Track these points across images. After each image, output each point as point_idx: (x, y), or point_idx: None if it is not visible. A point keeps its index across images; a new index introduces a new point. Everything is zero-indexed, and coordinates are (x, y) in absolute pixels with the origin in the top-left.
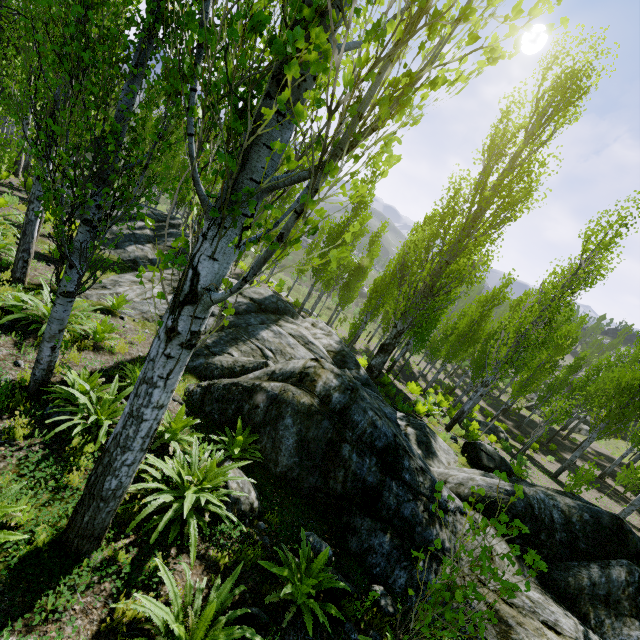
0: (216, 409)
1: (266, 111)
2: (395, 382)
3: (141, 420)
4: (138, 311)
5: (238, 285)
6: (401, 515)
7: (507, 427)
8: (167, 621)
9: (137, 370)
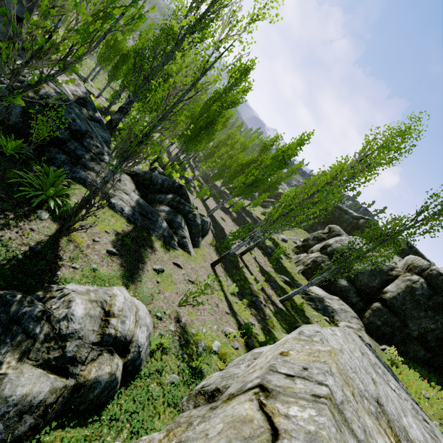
0: None
1: None
2: None
3: None
4: None
5: None
6: (76, 153)
7: (201, 185)
8: None
9: None
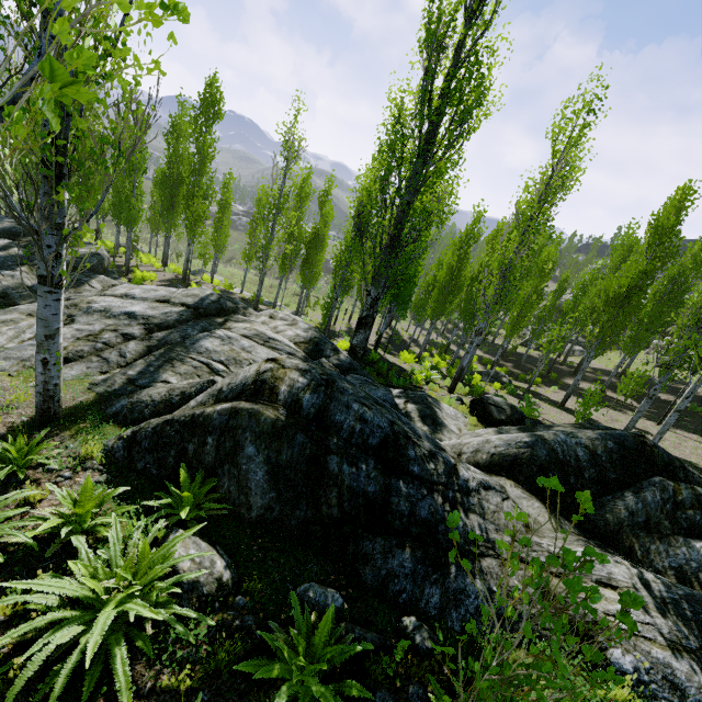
0: (151, 462)
1: None
2: (386, 356)
3: None
4: (15, 360)
5: None
6: (418, 519)
7: (508, 370)
8: None
9: (7, 447)
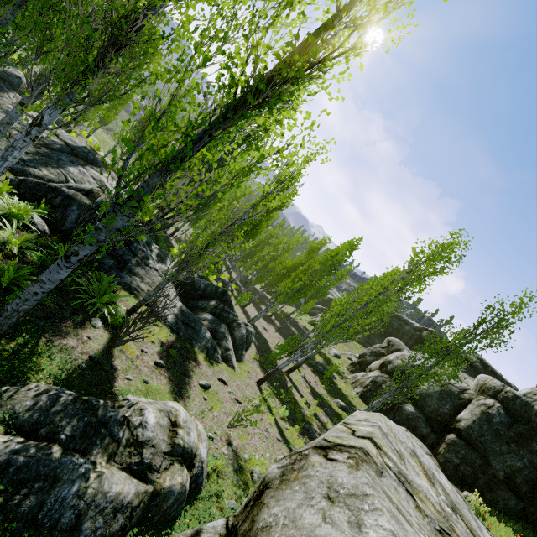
0: (28, 193)
1: (75, 87)
2: (172, 241)
3: (6, 160)
4: None
5: (58, 127)
6: (123, 258)
7: (239, 288)
8: (4, 236)
9: None
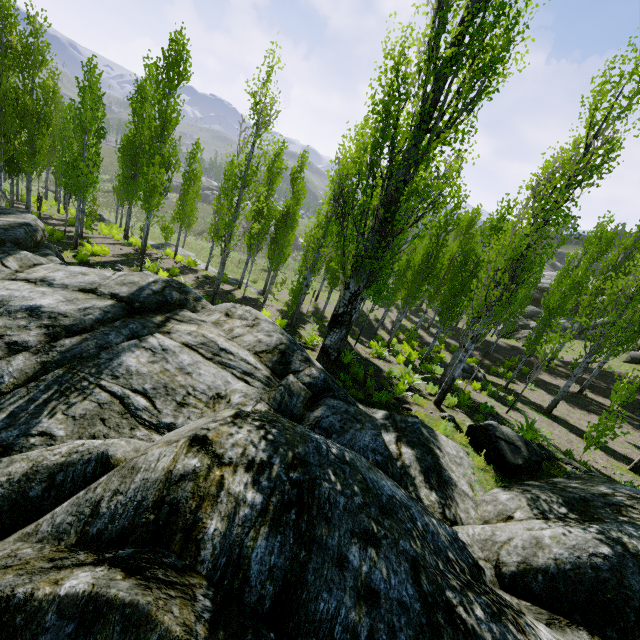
0: None
1: None
2: (357, 348)
3: None
4: None
5: None
6: None
7: (478, 360)
8: None
9: None
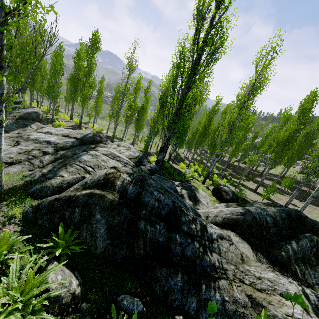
0: (46, 220)
1: None
2: (173, 165)
3: None
4: None
5: None
6: (186, 256)
7: (229, 173)
8: None
9: None
